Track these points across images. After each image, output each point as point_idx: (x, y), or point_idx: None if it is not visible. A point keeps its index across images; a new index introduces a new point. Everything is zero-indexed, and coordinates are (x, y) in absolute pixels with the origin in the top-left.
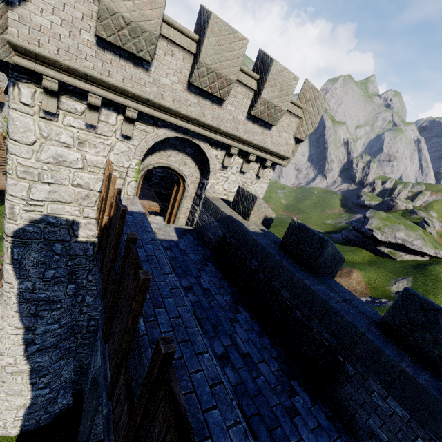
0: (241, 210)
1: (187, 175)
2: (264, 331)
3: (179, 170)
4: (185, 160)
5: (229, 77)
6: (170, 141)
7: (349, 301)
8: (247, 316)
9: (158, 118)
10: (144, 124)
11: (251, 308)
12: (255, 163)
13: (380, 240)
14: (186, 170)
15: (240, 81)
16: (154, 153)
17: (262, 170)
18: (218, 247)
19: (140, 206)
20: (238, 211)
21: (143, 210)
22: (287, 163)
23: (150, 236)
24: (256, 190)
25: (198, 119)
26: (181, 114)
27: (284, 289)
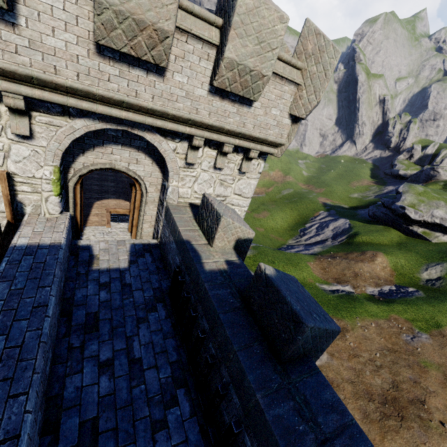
0: (205, 229)
1: (143, 176)
2: (207, 439)
3: (129, 171)
4: (136, 157)
5: (160, 25)
6: (107, 133)
7: (331, 439)
8: (186, 410)
9: (61, 104)
10: (48, 114)
11: (197, 391)
12: (236, 154)
13: (413, 219)
14: (140, 170)
15: (189, 32)
16: (86, 151)
17: (247, 163)
18: (172, 283)
19: (63, 231)
20: (203, 230)
21: (63, 239)
22: (281, 151)
23: (40, 297)
24: (241, 189)
25: (127, 100)
26: (98, 95)
27: (234, 387)
